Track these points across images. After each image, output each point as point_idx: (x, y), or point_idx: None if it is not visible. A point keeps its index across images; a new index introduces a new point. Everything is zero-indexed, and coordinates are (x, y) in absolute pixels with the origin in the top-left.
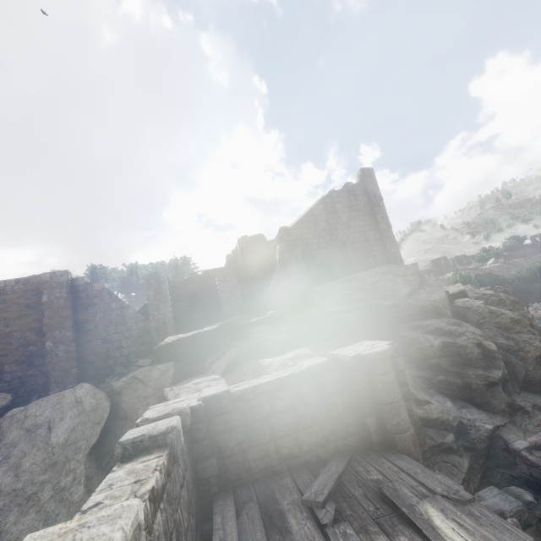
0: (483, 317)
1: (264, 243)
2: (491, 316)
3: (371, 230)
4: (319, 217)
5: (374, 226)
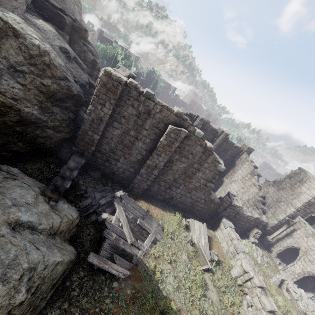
0: None
1: None
2: None
3: None
4: None
5: None
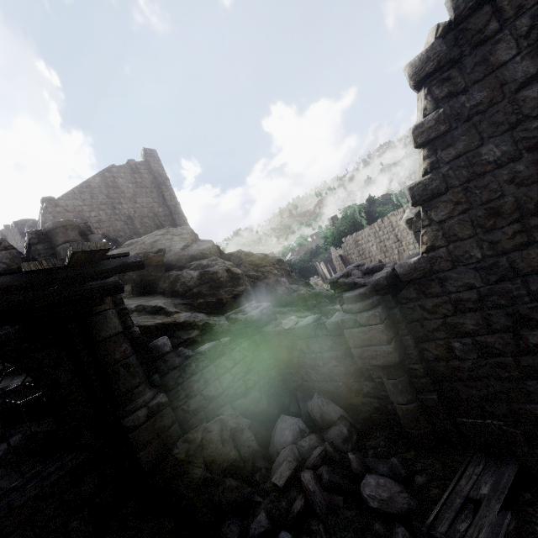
0: (241, 259)
1: (29, 224)
2: (246, 257)
3: (160, 206)
4: (98, 190)
5: (163, 203)
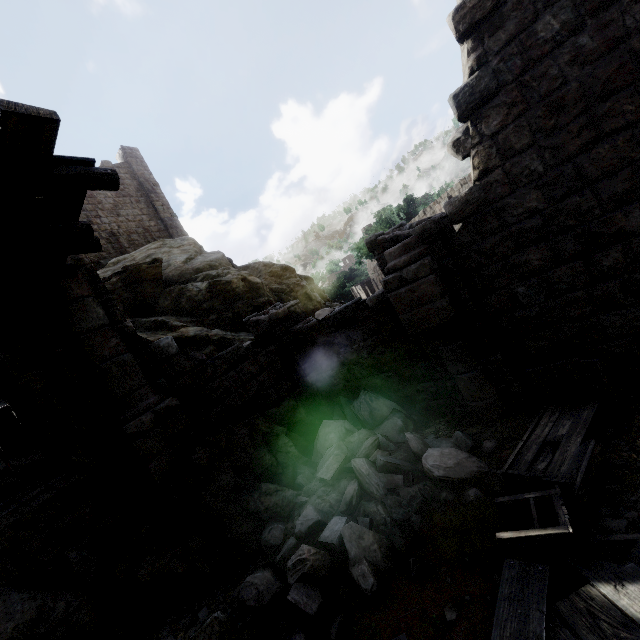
0: (260, 271)
1: None
2: (266, 269)
3: (151, 220)
4: None
5: (155, 215)
